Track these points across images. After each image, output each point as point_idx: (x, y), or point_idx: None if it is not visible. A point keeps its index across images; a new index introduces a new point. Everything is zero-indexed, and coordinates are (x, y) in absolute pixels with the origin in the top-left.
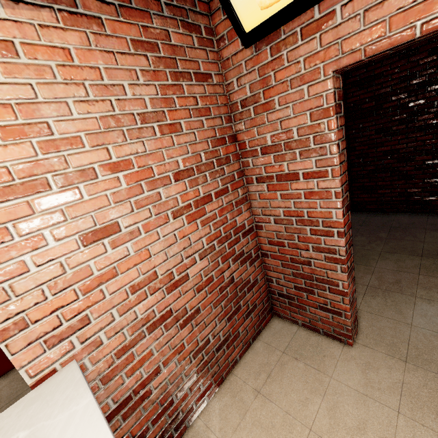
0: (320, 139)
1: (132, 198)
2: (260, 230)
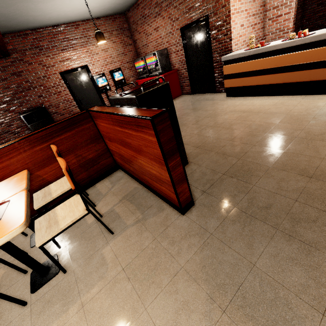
0: (291, 1)
1: (246, 19)
2: (265, 40)
